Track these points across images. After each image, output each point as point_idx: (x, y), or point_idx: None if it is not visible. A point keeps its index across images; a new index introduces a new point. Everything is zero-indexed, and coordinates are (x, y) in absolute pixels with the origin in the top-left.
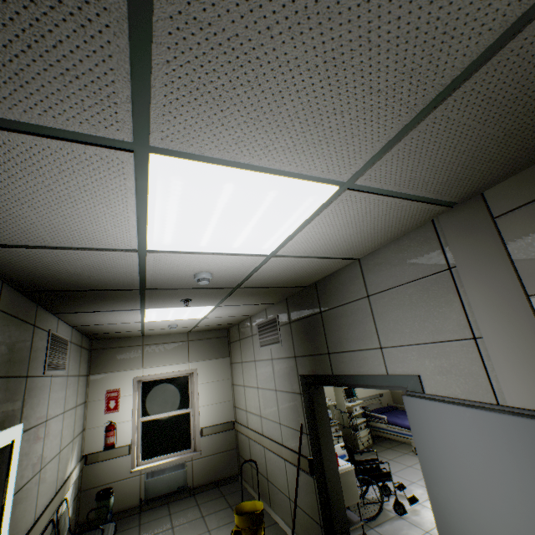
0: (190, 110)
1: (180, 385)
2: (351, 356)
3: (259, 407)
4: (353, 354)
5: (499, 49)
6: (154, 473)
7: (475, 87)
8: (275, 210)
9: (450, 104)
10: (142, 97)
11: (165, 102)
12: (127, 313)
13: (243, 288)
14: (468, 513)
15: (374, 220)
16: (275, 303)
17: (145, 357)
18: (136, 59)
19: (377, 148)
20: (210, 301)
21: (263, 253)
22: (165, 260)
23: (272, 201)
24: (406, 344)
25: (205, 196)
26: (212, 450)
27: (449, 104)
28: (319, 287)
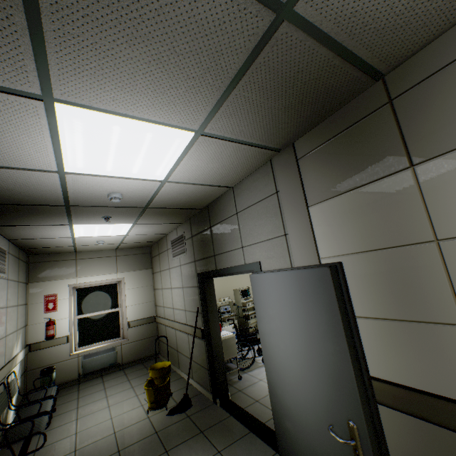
0: (77, 79)
1: (110, 291)
2: (227, 255)
3: (172, 302)
4: (228, 253)
5: (253, 62)
6: (89, 355)
7: (250, 80)
8: (155, 146)
9: (241, 88)
10: (44, 69)
11: (59, 73)
12: (58, 227)
13: (152, 208)
14: (272, 332)
15: (229, 158)
16: (182, 223)
17: (79, 269)
18: (37, 49)
19: (208, 110)
20: (127, 219)
21: (158, 179)
22: (82, 181)
23: (151, 140)
24: (255, 243)
25: (101, 133)
26: (138, 338)
27: (240, 88)
28: (210, 209)
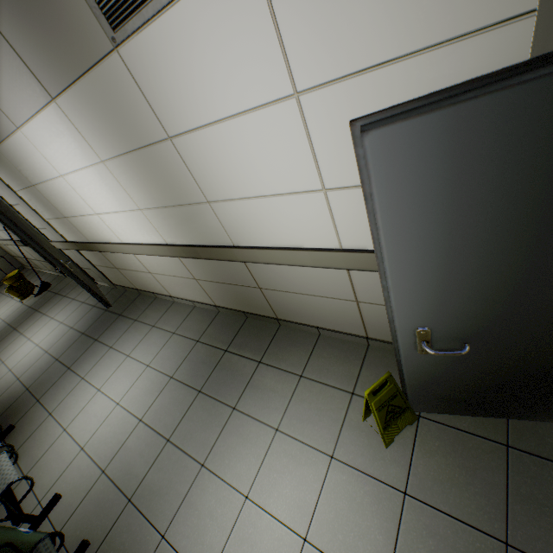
0: None
1: None
2: None
3: None
4: None
5: None
6: None
7: None
8: None
9: None
10: None
11: None
12: None
13: None
14: None
15: None
16: None
17: None
18: None
19: None
20: None
21: None
22: None
23: None
24: None
25: None
26: None
27: None
28: None
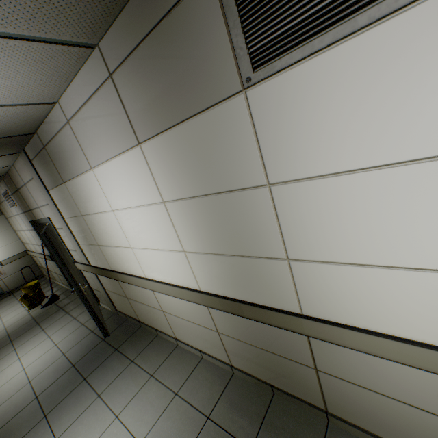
0: None
1: None
2: (36, 211)
3: (30, 240)
4: (36, 210)
5: None
6: None
7: None
8: None
9: None
10: None
11: None
12: None
13: None
14: None
15: None
16: None
17: None
18: None
19: None
20: None
21: None
22: None
23: None
24: (42, 206)
25: None
26: (16, 270)
27: None
28: (11, 176)
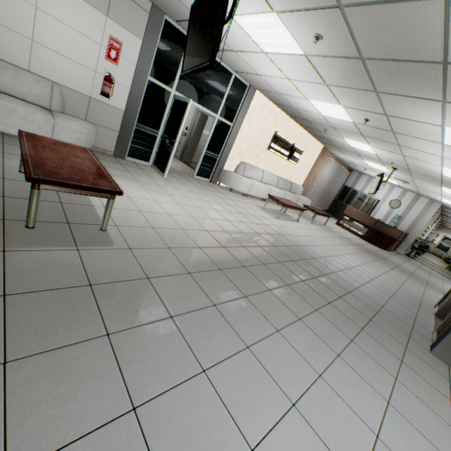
0: None
1: None
2: None
3: None
4: None
5: None
6: (436, 250)
7: None
8: None
9: None
10: None
11: None
12: (449, 226)
13: None
14: None
15: None
16: None
17: (448, 232)
18: None
19: None
20: None
21: None
22: None
23: None
24: None
25: None
26: (449, 256)
27: None
28: None
